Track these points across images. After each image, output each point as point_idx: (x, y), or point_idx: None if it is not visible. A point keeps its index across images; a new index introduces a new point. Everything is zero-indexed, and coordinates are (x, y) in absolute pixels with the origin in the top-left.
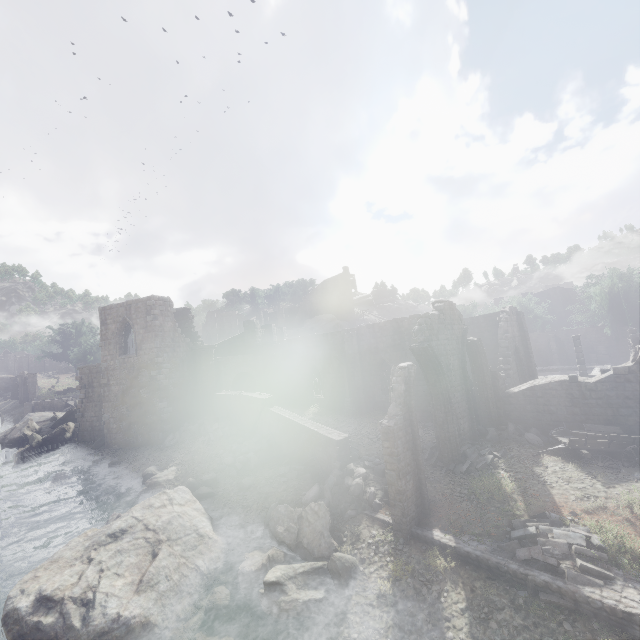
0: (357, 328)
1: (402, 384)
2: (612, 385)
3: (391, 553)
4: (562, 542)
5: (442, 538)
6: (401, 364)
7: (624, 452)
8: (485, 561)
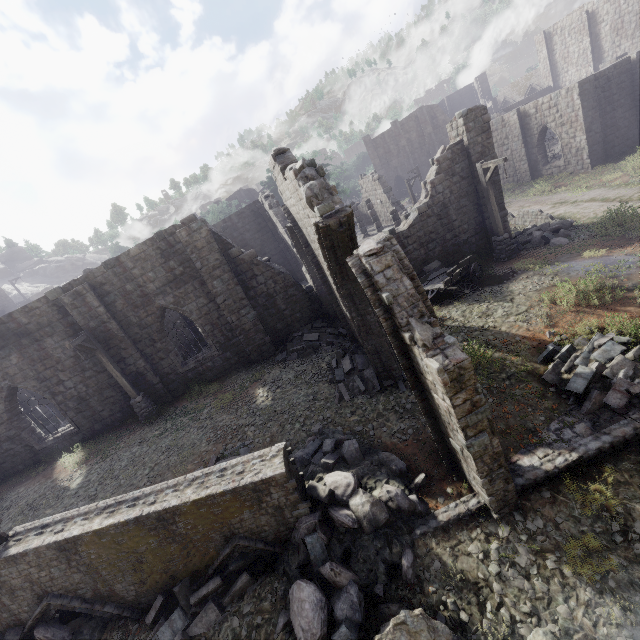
0: (84, 276)
1: (404, 278)
2: (420, 225)
3: (537, 550)
4: (621, 359)
5: (553, 461)
6: (370, 245)
7: (472, 273)
8: (622, 440)
